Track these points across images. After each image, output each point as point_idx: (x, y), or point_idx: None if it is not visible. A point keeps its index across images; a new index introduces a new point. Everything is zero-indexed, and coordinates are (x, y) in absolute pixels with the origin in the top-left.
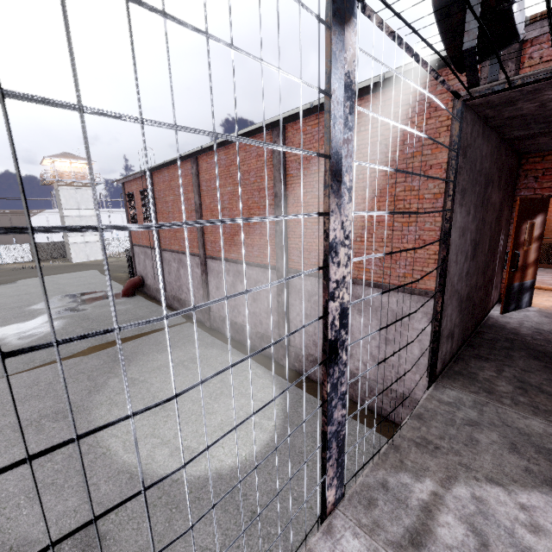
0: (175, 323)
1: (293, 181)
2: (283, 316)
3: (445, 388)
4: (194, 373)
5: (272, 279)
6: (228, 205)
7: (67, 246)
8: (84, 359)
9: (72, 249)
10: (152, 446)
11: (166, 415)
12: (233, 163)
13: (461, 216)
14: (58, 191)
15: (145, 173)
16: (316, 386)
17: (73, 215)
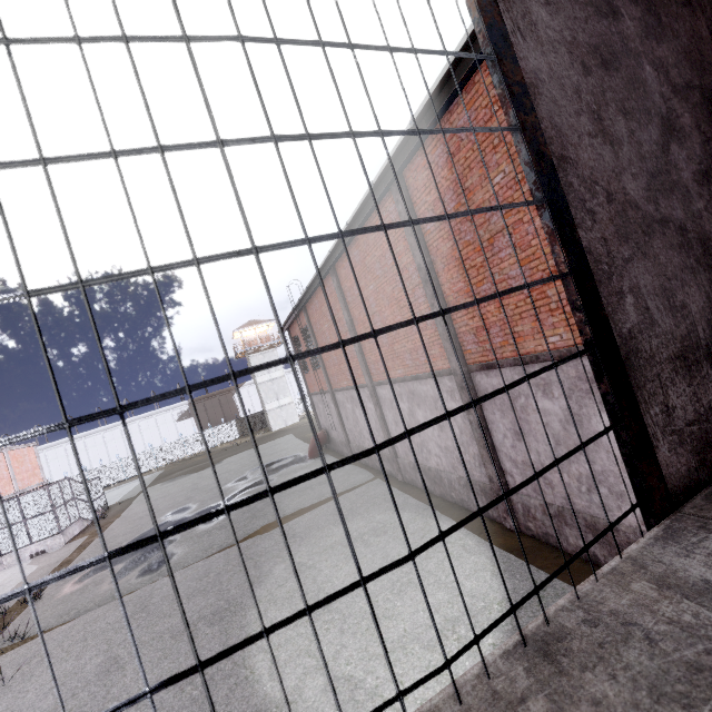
0: (361, 482)
1: (433, 238)
2: (483, 443)
3: (707, 531)
4: (374, 552)
5: (452, 390)
6: (377, 308)
7: (265, 414)
8: (257, 540)
9: (269, 417)
10: (303, 671)
11: (330, 619)
12: (366, 254)
13: (563, 14)
14: (249, 360)
15: (296, 309)
16: (574, 565)
17: (265, 380)
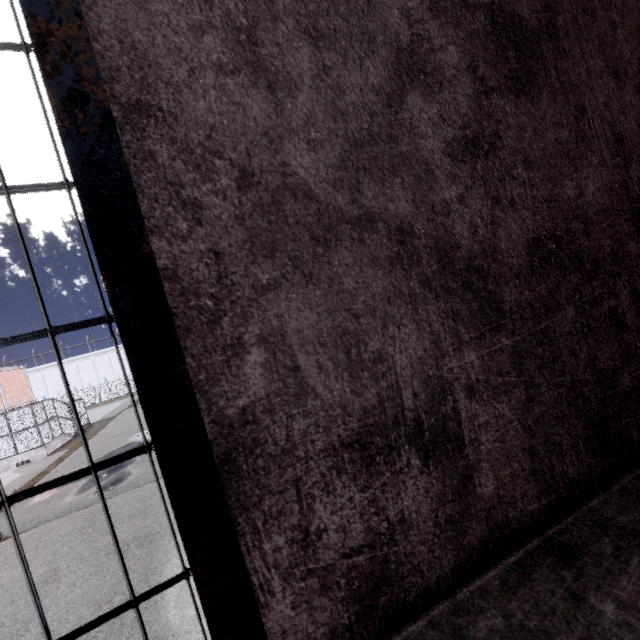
0: None
1: None
2: None
3: None
4: None
5: None
6: None
7: None
8: None
9: None
10: None
11: None
12: None
13: None
14: None
15: None
16: None
17: None
